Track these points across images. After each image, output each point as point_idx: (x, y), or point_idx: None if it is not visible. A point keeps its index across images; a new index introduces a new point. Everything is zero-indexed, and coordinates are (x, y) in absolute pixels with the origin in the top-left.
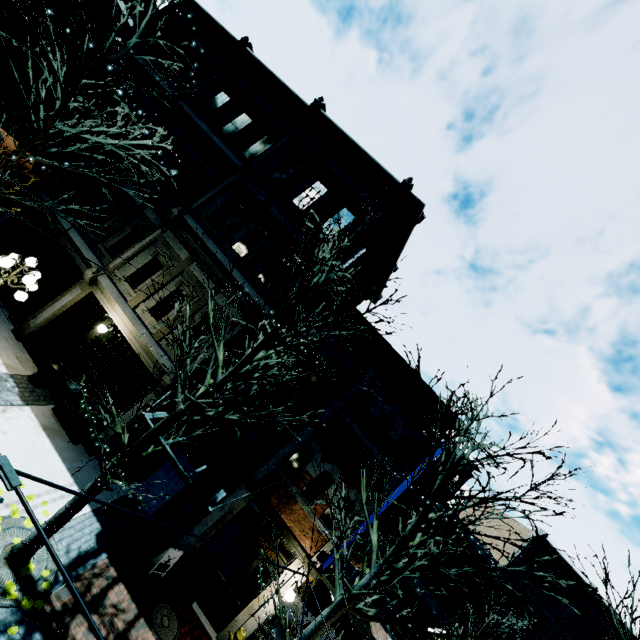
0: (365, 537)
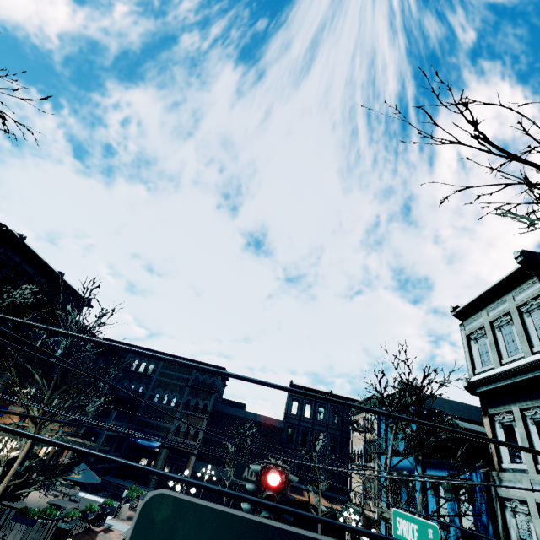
0: (10, 388)
